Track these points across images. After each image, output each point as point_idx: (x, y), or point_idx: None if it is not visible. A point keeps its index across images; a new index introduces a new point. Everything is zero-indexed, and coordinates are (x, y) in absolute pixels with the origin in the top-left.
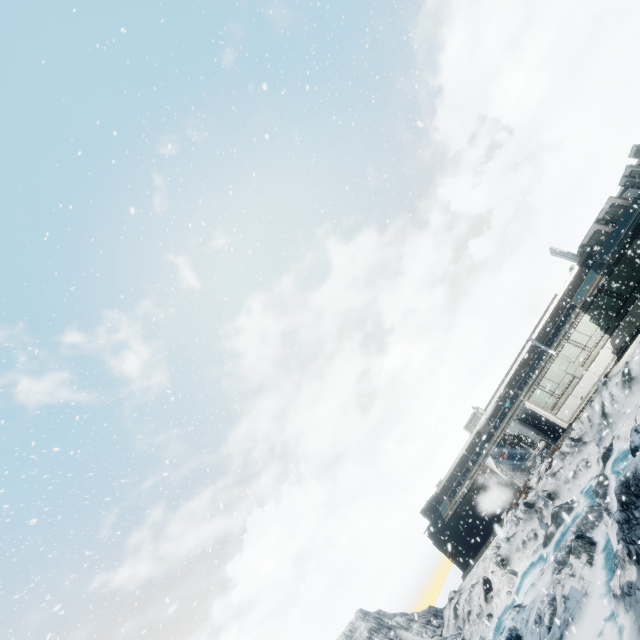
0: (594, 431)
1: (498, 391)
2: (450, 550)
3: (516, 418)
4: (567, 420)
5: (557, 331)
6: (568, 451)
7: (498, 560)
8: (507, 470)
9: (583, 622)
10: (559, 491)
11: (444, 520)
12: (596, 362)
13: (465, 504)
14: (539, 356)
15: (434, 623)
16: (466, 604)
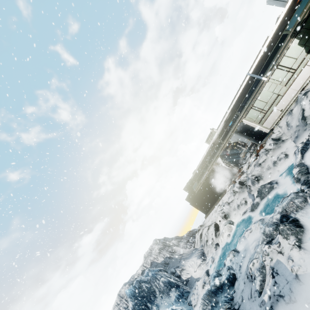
0: (291, 132)
1: (225, 116)
2: (198, 206)
3: (236, 131)
4: (269, 127)
5: (266, 67)
6: (271, 148)
7: (223, 216)
8: (229, 163)
9: (295, 307)
10: (263, 175)
11: (195, 192)
12: (297, 80)
13: (205, 184)
14: (251, 89)
15: (191, 241)
16: (205, 236)
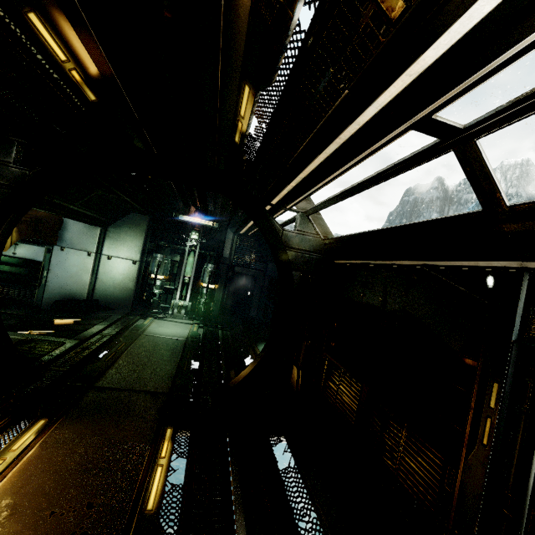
0: None
1: None
2: None
3: None
4: None
5: None
6: None
7: None
8: None
9: None
10: None
11: None
12: None
13: None
14: None
15: None
16: None
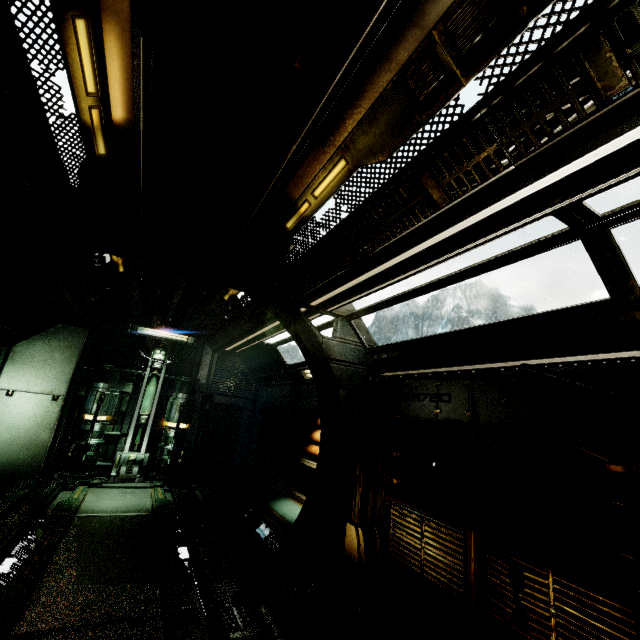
0: None
1: None
2: None
3: None
4: None
5: None
6: None
7: None
8: None
9: None
10: None
11: None
12: None
13: None
14: None
15: None
16: None
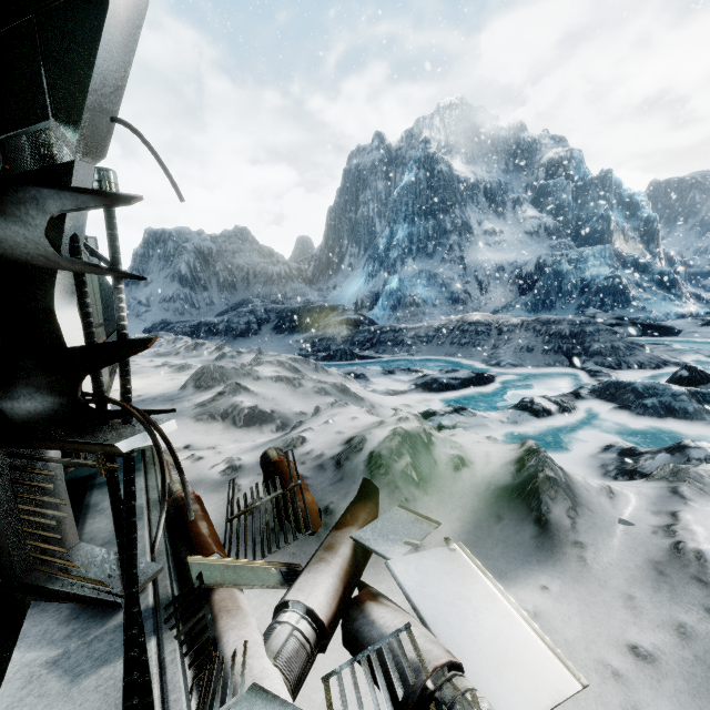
0: None
1: None
2: None
3: None
4: None
5: None
6: None
7: None
8: None
9: None
10: None
11: None
12: None
13: None
14: None
15: None
16: None
